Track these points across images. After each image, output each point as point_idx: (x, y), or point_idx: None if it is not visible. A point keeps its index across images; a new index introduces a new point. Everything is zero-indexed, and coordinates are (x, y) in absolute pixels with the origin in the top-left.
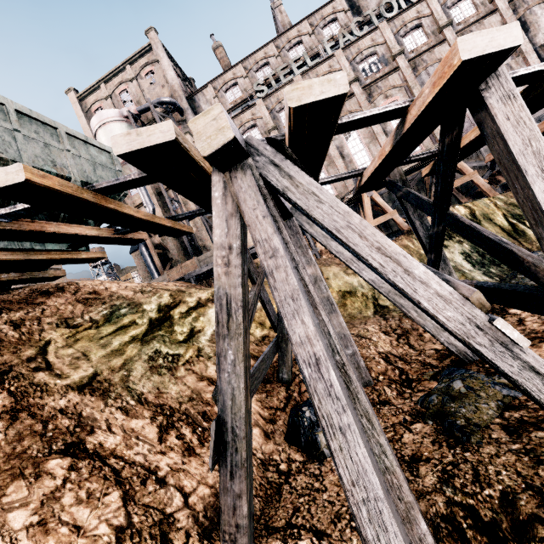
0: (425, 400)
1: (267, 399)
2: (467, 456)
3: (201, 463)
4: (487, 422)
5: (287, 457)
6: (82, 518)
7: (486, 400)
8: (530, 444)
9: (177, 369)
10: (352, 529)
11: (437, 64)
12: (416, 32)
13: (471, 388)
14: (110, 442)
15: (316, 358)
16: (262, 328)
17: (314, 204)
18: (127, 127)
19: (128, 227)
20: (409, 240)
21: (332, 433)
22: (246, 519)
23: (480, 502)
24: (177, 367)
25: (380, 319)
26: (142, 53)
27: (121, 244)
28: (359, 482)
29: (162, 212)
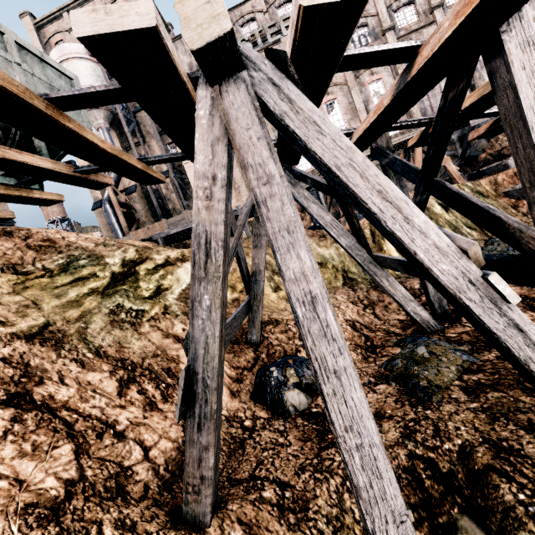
0: (389, 364)
1: (234, 359)
2: (428, 413)
3: (164, 418)
4: (447, 384)
5: (252, 414)
6: (26, 472)
7: (447, 364)
8: (487, 404)
9: (141, 325)
10: (316, 480)
11: None
12: (408, 9)
13: (434, 353)
14: (63, 394)
15: (312, 296)
16: (232, 291)
17: (315, 135)
18: (94, 67)
19: (91, 161)
20: None
21: (326, 377)
22: (211, 471)
23: (440, 455)
24: (141, 323)
25: (349, 289)
26: None
27: (82, 186)
28: (353, 428)
29: None
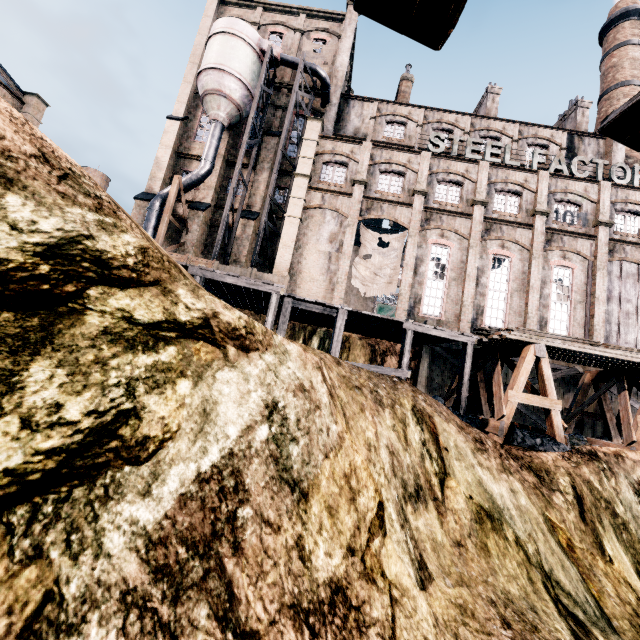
0: None
1: None
2: None
3: None
4: None
5: None
6: None
7: None
8: None
9: None
10: None
11: (635, 265)
12: (632, 218)
13: None
14: None
15: None
16: (332, 533)
17: None
18: (256, 61)
19: None
20: (592, 472)
21: None
22: None
23: None
24: None
25: None
26: (329, 16)
27: None
28: None
29: (216, 184)
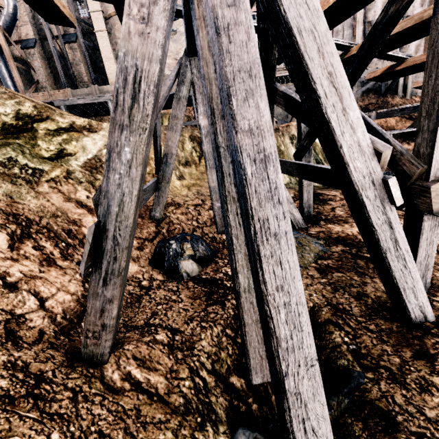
0: None
1: (137, 230)
2: None
3: (63, 274)
4: (307, 265)
5: (150, 277)
6: None
7: (309, 252)
8: (332, 280)
9: (38, 184)
10: (202, 327)
11: None
12: None
13: (300, 243)
14: None
15: (265, 154)
16: None
17: None
18: None
19: None
20: (275, 136)
21: (265, 239)
22: (114, 320)
23: None
24: (38, 182)
25: None
26: None
27: None
28: (284, 287)
29: (28, 17)
